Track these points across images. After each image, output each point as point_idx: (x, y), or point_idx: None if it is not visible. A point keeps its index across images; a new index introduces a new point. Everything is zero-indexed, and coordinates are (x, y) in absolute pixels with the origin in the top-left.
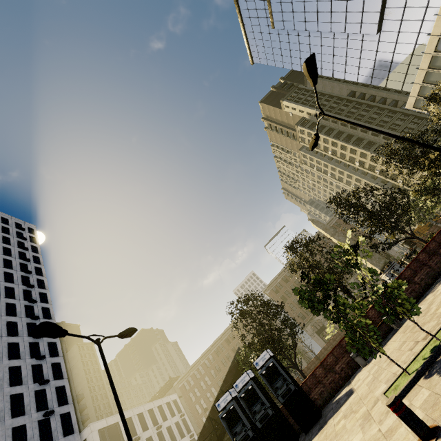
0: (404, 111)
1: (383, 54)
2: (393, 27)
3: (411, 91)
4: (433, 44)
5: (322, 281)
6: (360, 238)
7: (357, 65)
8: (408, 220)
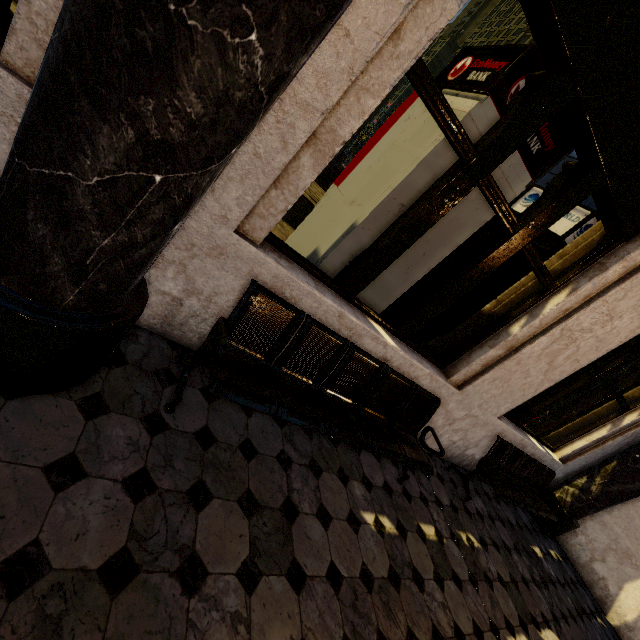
0: None
1: None
2: None
3: None
4: None
5: None
6: None
7: None
8: None
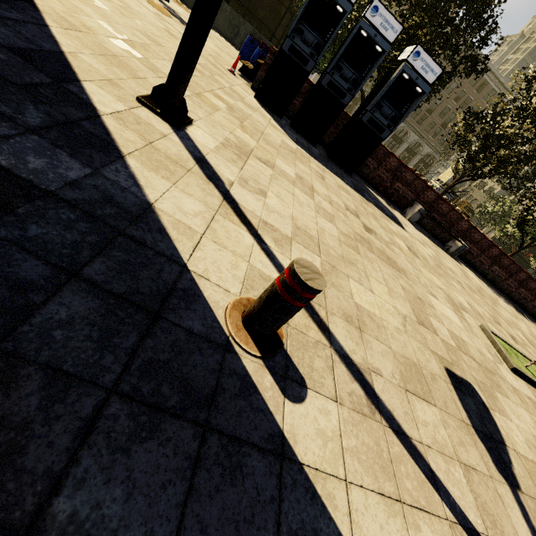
0: None
1: None
2: None
3: None
4: None
5: None
6: None
7: None
8: None
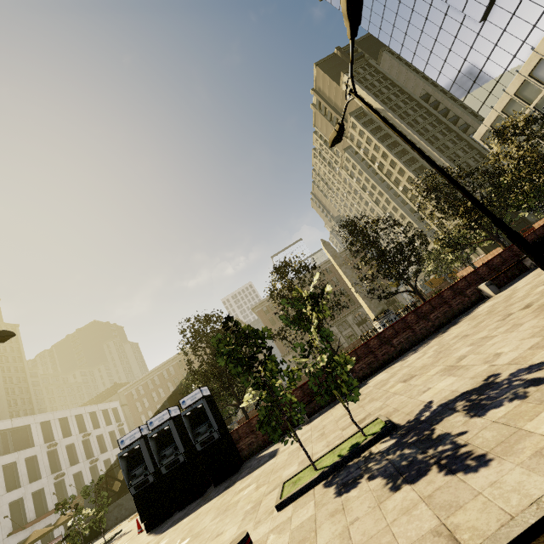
0: (471, 141)
1: (476, 55)
2: (501, 21)
3: (486, 118)
4: (531, 64)
5: (258, 334)
6: (327, 287)
7: (444, 59)
8: (417, 271)
